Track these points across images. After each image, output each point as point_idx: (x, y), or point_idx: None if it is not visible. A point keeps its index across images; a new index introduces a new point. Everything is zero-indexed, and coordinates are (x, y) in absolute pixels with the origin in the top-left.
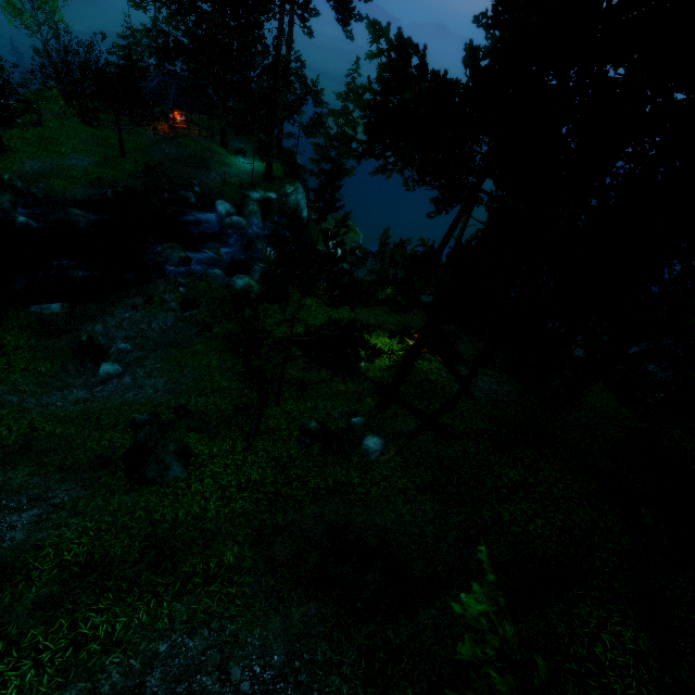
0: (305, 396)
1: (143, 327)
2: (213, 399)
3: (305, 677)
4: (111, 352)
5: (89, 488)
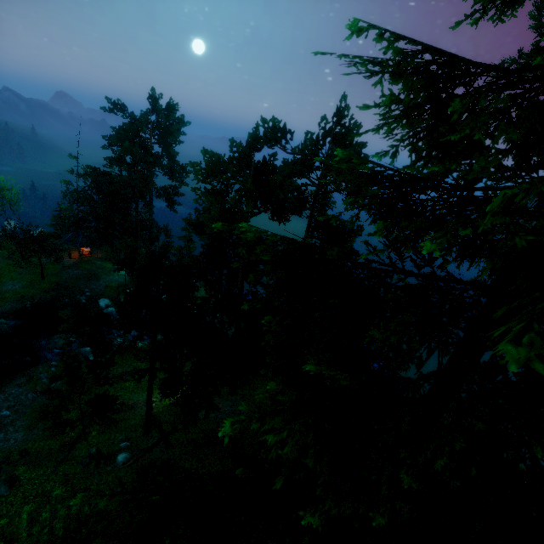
0: (107, 432)
1: (22, 398)
2: (50, 441)
3: None
4: None
5: None
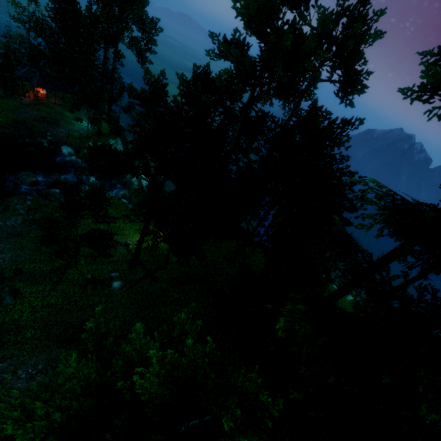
0: (93, 263)
1: (1, 224)
2: (39, 264)
3: (51, 371)
4: None
5: None
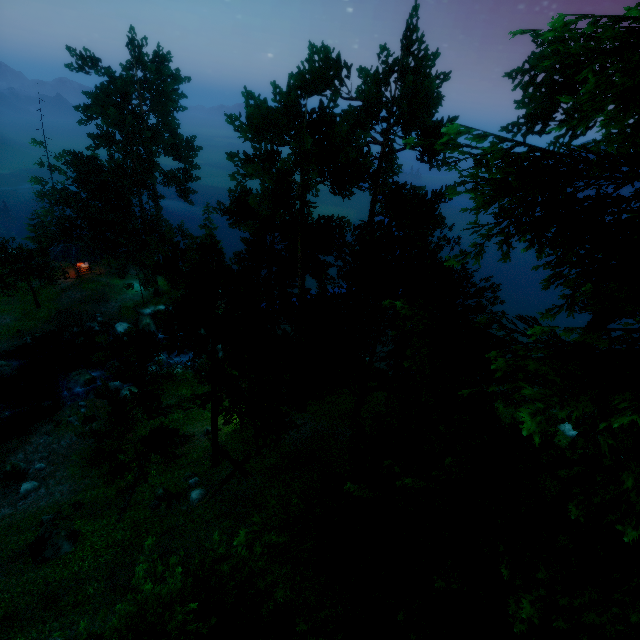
0: (168, 470)
1: (55, 446)
2: (103, 489)
3: None
4: (30, 472)
5: (8, 574)
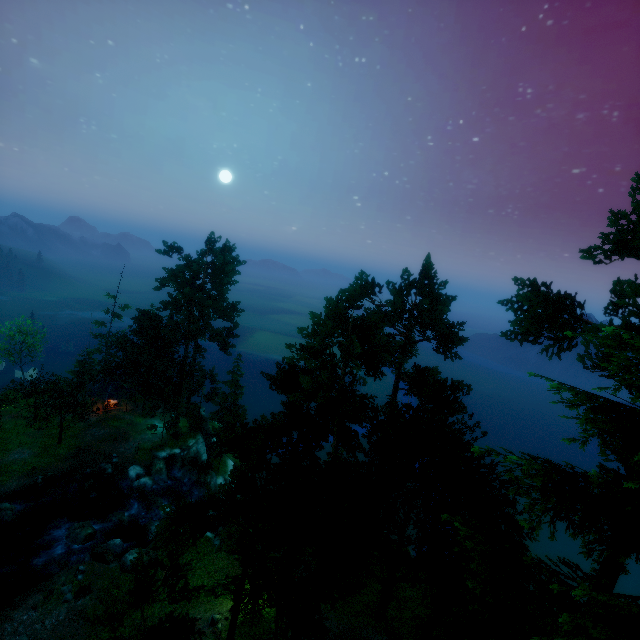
0: None
1: (37, 627)
2: None
3: None
4: None
5: None
